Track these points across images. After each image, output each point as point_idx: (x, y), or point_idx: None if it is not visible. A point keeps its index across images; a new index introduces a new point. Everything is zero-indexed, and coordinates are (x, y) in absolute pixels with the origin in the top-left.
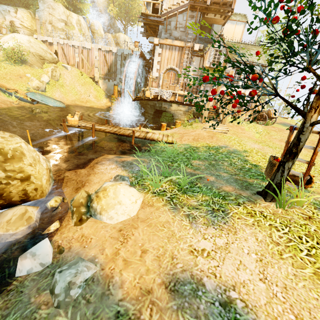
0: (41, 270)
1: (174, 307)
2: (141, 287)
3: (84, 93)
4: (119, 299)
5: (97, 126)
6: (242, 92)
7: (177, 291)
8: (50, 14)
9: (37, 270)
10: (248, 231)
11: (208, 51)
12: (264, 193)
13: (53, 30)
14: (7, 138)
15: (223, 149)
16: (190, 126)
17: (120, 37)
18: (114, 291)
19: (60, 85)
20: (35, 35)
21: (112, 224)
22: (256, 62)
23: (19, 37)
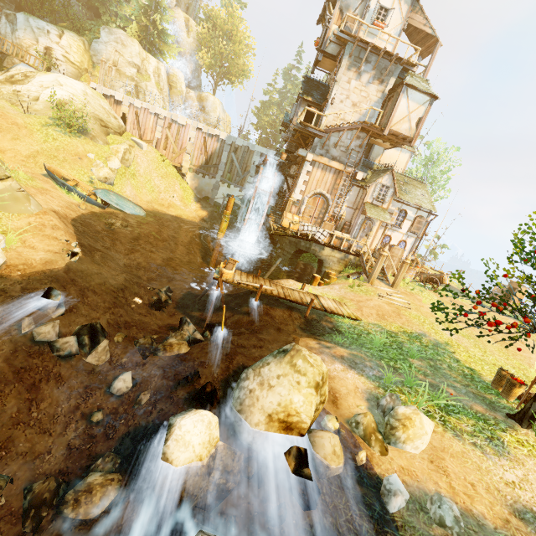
0: (405, 506)
1: (533, 531)
2: (499, 517)
3: (165, 191)
4: (493, 527)
5: (259, 284)
6: (403, 239)
7: (524, 519)
8: (117, 51)
9: (403, 506)
10: (530, 462)
11: (373, 184)
12: (518, 418)
13: (117, 76)
14: (311, 356)
15: (424, 339)
16: (359, 289)
17: (209, 99)
18: (484, 521)
19: (131, 174)
20: (93, 83)
21: (417, 454)
22: (425, 208)
23: (69, 83)
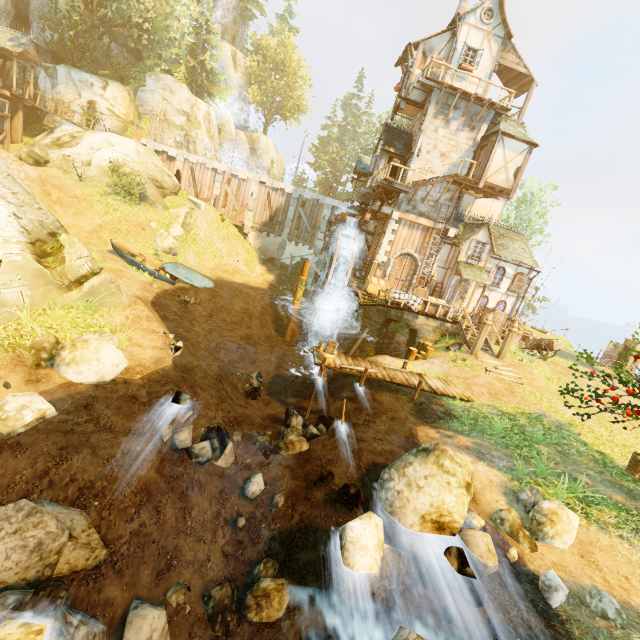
0: (566, 600)
1: None
2: None
3: (228, 255)
4: None
5: (362, 367)
6: (503, 300)
7: None
8: (165, 99)
9: (563, 601)
10: None
11: (467, 241)
12: None
13: (166, 126)
14: (456, 455)
15: (545, 420)
16: (463, 363)
17: (261, 140)
18: None
19: (192, 239)
20: (144, 139)
21: (566, 549)
22: (526, 264)
23: (120, 142)
